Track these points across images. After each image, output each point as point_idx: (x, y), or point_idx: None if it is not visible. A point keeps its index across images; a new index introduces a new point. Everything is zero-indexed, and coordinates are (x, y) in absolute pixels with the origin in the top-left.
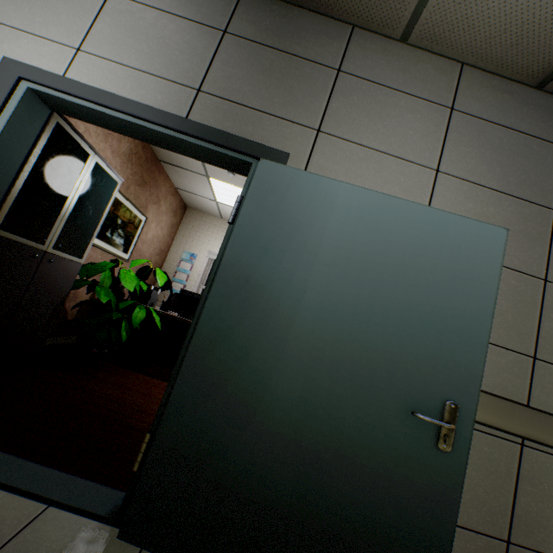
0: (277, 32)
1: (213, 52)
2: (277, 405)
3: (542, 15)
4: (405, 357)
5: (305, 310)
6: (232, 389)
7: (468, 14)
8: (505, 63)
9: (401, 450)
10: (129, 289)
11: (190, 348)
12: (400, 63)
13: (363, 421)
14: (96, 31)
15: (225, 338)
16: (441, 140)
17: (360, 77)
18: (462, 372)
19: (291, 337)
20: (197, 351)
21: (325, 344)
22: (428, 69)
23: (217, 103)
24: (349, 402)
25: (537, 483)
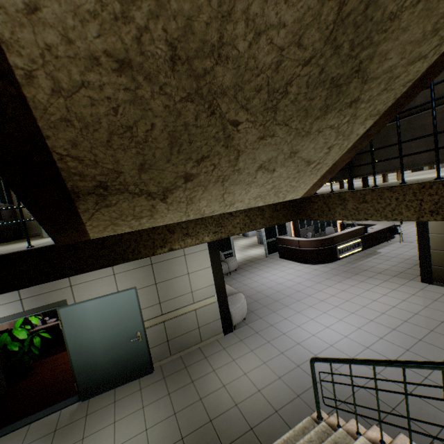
0: None
1: None
2: (102, 357)
3: None
4: (125, 330)
5: (96, 336)
6: (89, 362)
7: None
8: None
9: (132, 346)
10: (25, 338)
11: (73, 362)
12: None
13: (122, 347)
14: None
15: (80, 354)
16: None
17: None
18: (138, 325)
19: (96, 343)
20: (75, 361)
21: (105, 339)
22: None
23: (31, 299)
24: (117, 346)
25: (170, 326)
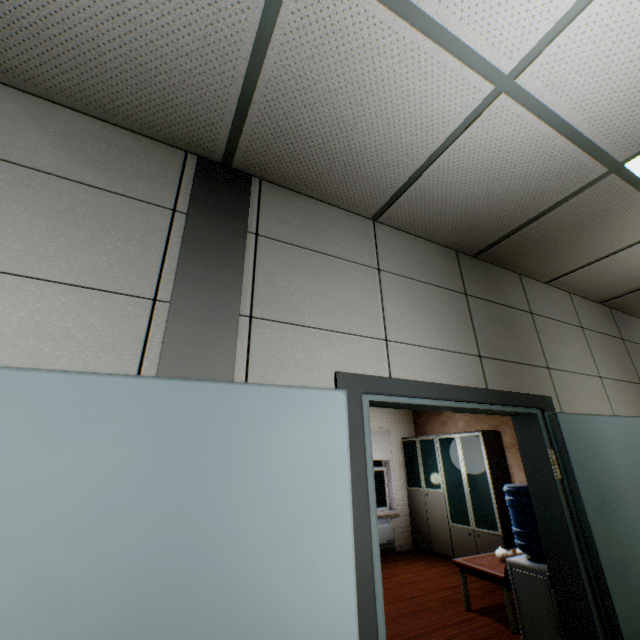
0: (490, 287)
1: (469, 315)
2: None
3: (624, 280)
4: None
5: None
6: None
7: (591, 277)
8: (592, 294)
9: None
10: None
11: (619, 623)
12: (549, 299)
13: None
14: (388, 314)
15: (628, 595)
16: (589, 353)
17: (541, 315)
18: None
19: None
20: (623, 622)
21: None
22: (560, 300)
23: (494, 364)
24: None
25: None
